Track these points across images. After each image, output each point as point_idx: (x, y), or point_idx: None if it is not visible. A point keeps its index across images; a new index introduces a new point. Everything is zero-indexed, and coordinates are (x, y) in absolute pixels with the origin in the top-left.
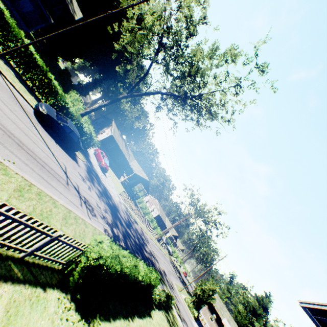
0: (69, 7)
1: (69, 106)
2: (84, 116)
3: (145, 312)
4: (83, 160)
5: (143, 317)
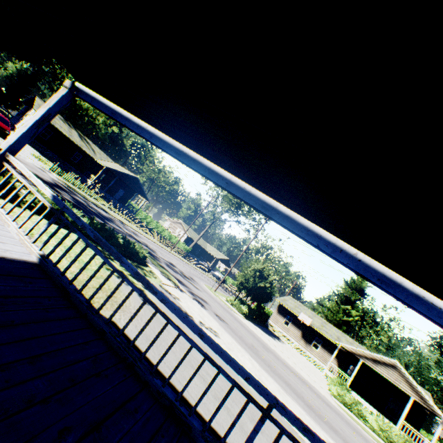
0: None
1: None
2: None
3: None
4: None
5: None
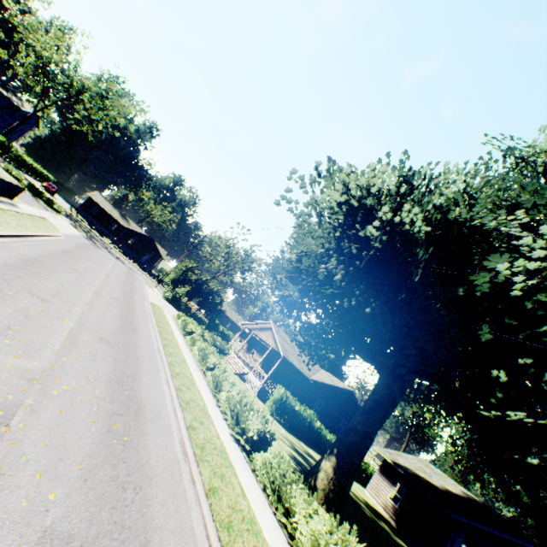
0: (15, 103)
1: None
2: (4, 136)
3: None
4: None
5: None
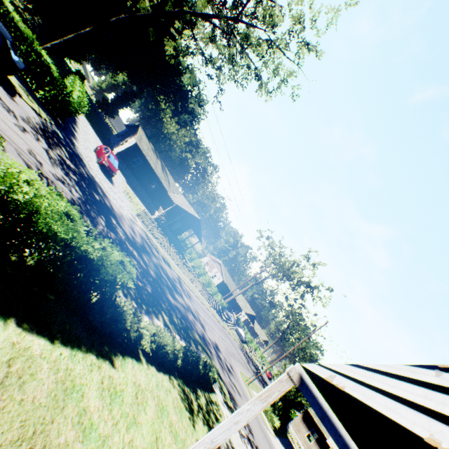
0: None
1: (5, 6)
2: (50, 52)
3: (83, 343)
4: (38, 112)
5: (65, 343)
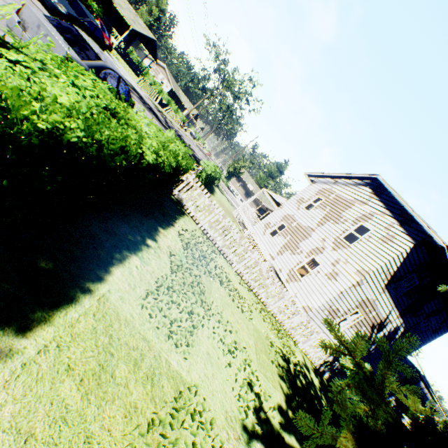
0: None
1: None
2: None
3: (214, 191)
4: None
5: (215, 193)
